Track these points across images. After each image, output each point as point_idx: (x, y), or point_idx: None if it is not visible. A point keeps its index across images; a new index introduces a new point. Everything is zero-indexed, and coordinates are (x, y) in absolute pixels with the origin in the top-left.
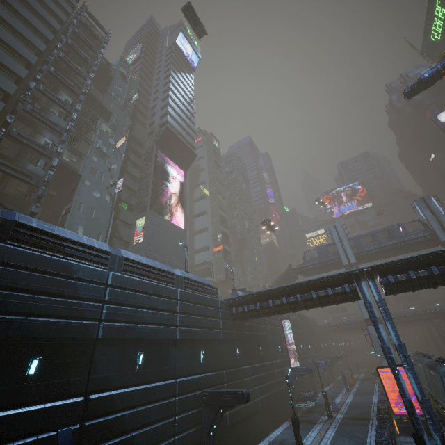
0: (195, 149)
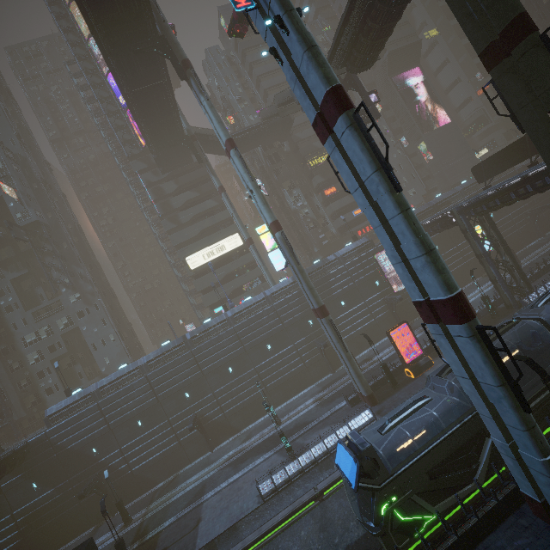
0: (415, 34)
